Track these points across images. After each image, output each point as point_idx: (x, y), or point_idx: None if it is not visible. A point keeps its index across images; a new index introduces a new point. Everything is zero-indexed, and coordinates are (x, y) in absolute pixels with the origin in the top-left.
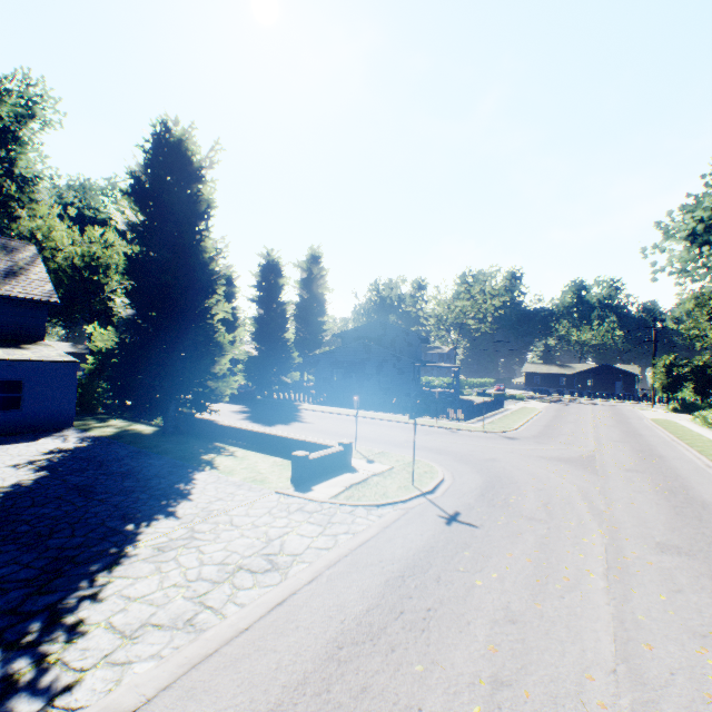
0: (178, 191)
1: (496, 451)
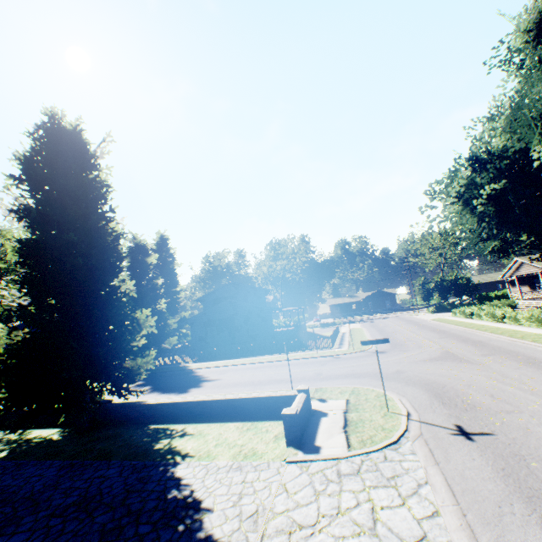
0: (76, 176)
1: (389, 364)
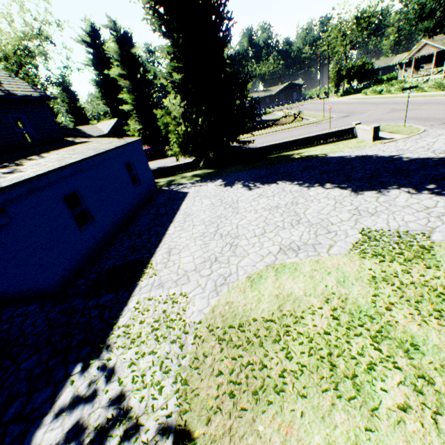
0: None
1: (365, 118)
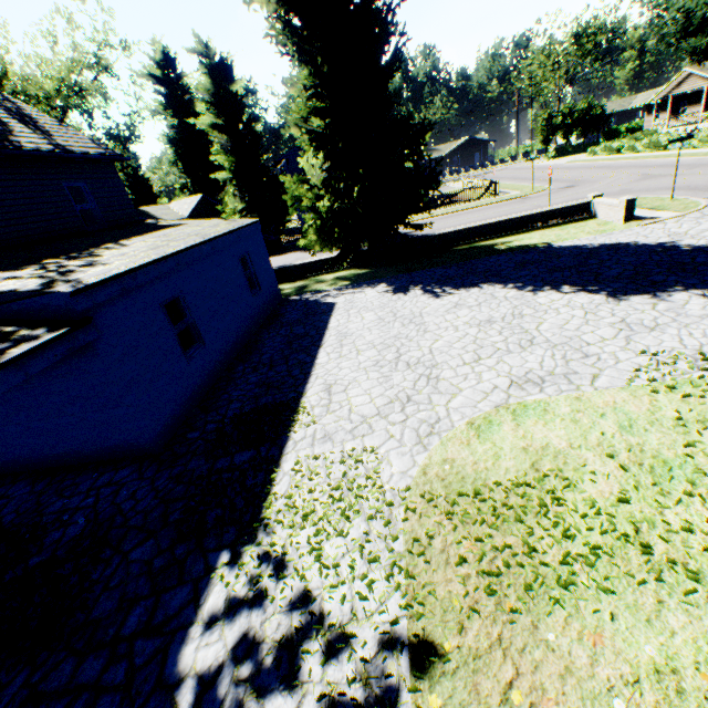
0: None
1: (601, 190)
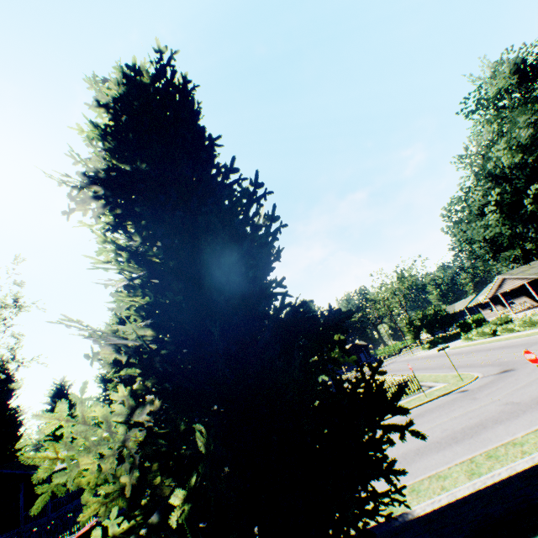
0: None
1: None
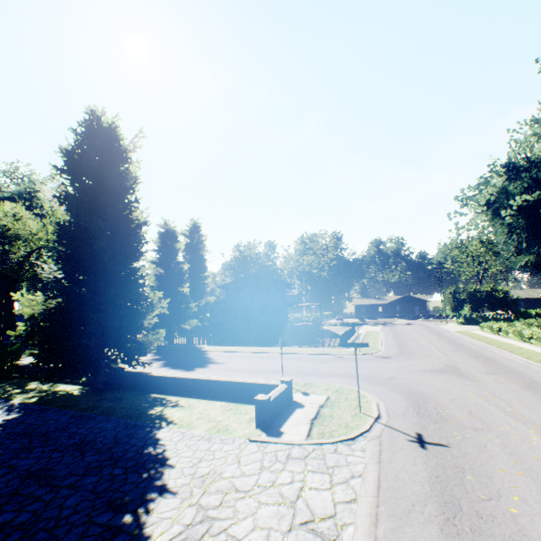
0: (109, 169)
1: (387, 369)
